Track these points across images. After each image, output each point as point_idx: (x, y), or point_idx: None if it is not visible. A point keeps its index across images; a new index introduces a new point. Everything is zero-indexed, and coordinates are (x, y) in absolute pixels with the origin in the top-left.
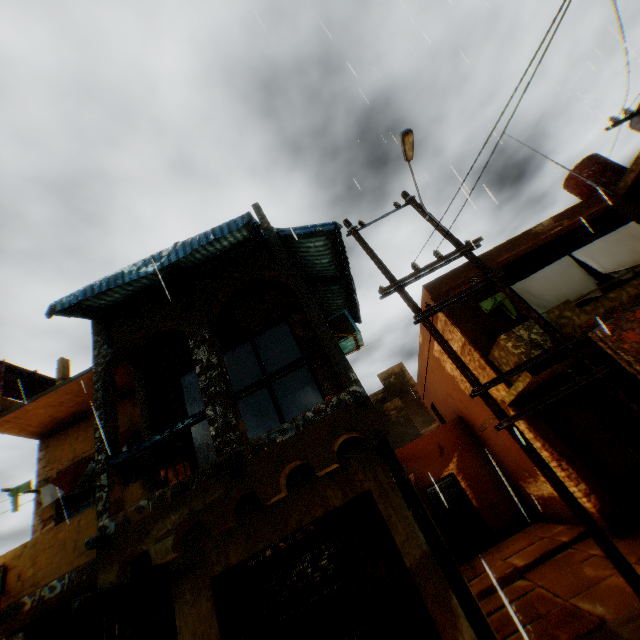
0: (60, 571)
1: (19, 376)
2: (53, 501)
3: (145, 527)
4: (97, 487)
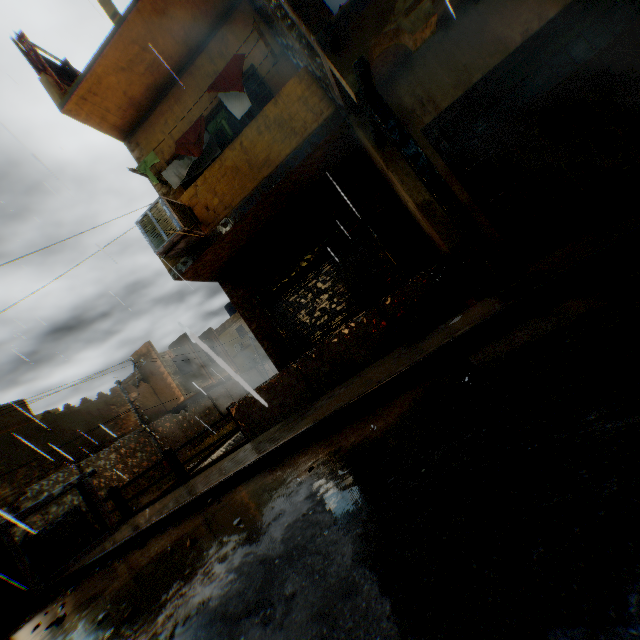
0: (246, 190)
1: (51, 66)
2: (178, 189)
3: (383, 10)
4: (289, 5)
